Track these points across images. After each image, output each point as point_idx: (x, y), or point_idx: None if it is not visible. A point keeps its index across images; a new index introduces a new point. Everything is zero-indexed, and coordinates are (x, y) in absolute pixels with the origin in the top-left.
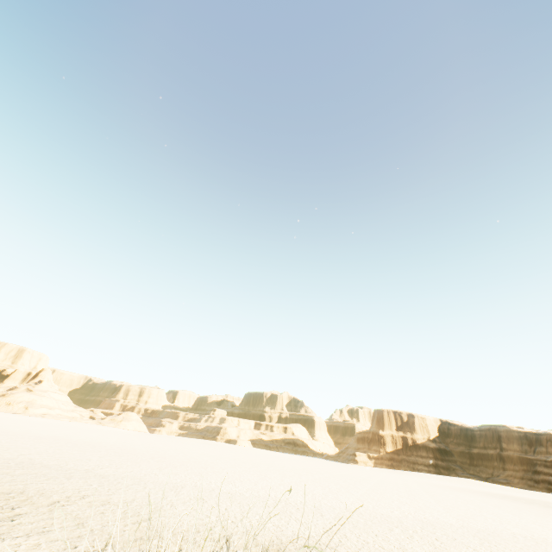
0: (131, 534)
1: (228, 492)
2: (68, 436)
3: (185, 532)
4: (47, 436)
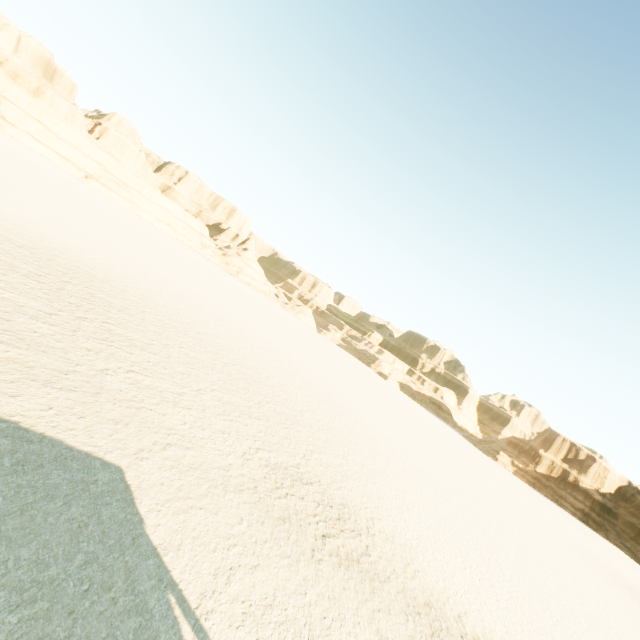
0: (419, 595)
1: (429, 527)
2: (288, 351)
3: (439, 602)
4: (280, 353)
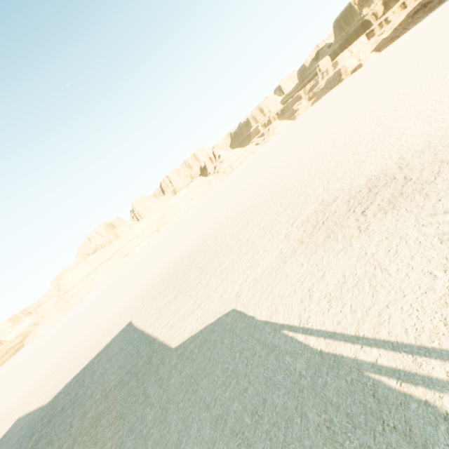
0: None
1: None
2: (282, 157)
3: None
4: (278, 165)
